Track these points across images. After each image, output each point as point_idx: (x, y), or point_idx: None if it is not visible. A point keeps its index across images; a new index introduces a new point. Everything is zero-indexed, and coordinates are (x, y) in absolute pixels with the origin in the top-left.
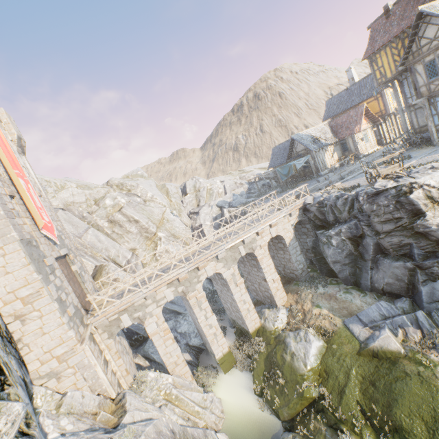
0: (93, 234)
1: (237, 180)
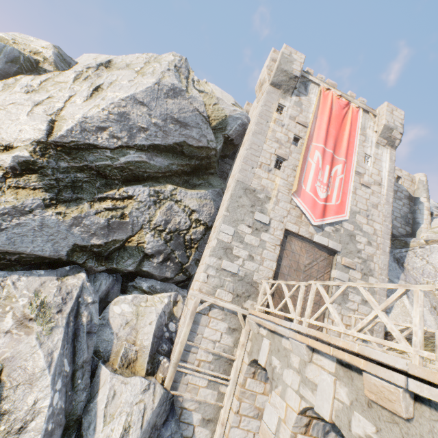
0: None
1: None
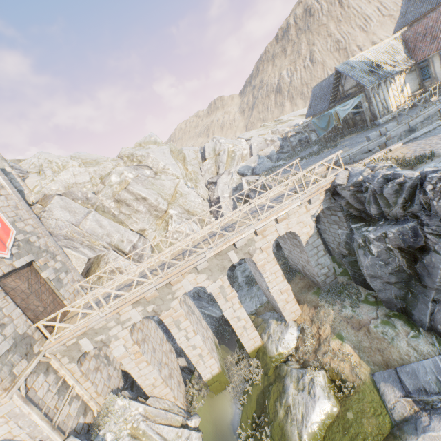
0: (93, 220)
1: (268, 136)
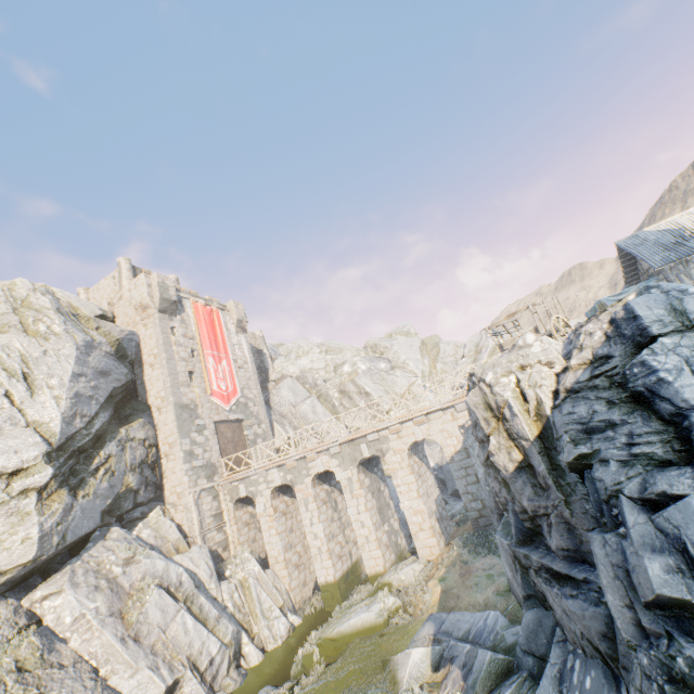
0: (310, 405)
1: None
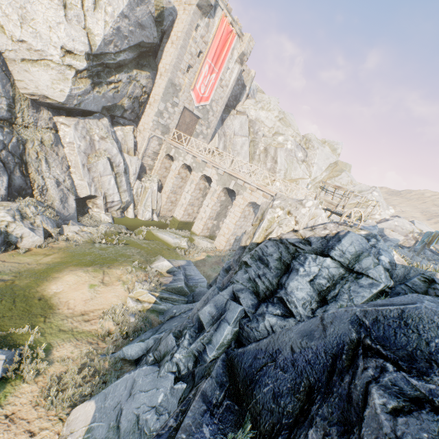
0: (243, 141)
1: None
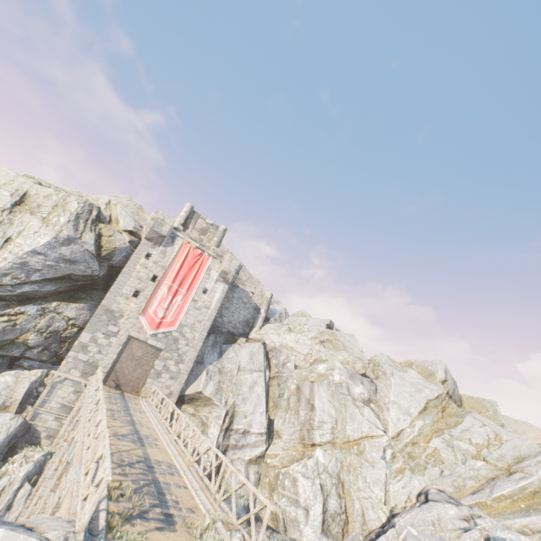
0: (254, 378)
1: None
